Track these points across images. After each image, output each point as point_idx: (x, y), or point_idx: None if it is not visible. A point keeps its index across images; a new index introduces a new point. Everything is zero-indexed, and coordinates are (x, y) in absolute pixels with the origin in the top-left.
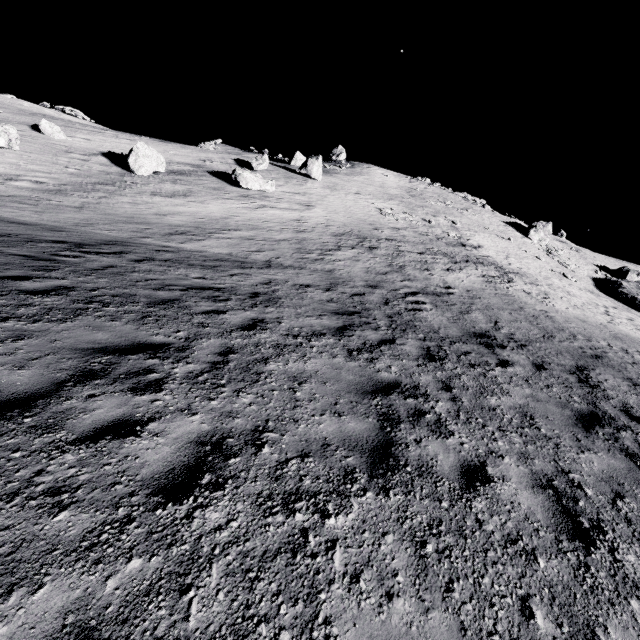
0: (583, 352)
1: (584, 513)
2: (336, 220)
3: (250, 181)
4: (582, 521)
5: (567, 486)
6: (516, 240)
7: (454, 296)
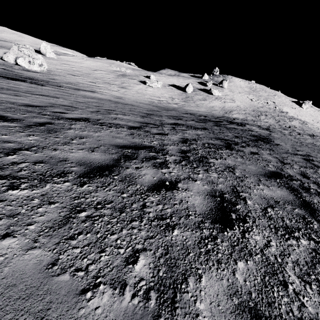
0: None
1: None
2: (245, 105)
3: (216, 93)
4: None
5: None
6: (297, 108)
7: (298, 128)
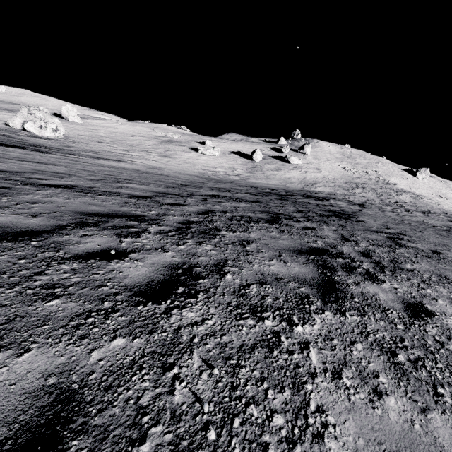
0: None
1: None
2: (335, 176)
3: (294, 160)
4: None
5: None
6: (410, 179)
7: (408, 203)
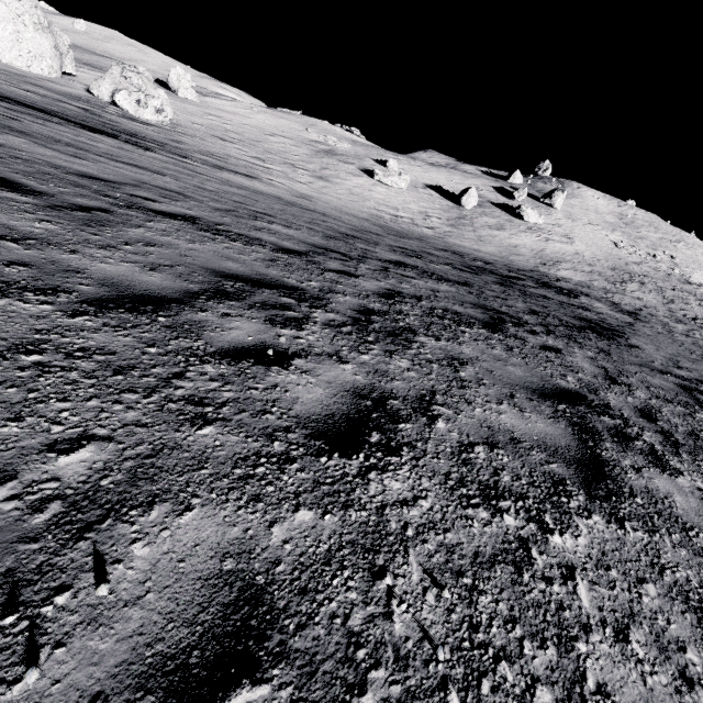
0: None
1: None
2: (597, 254)
3: (531, 216)
4: None
5: None
6: None
7: None
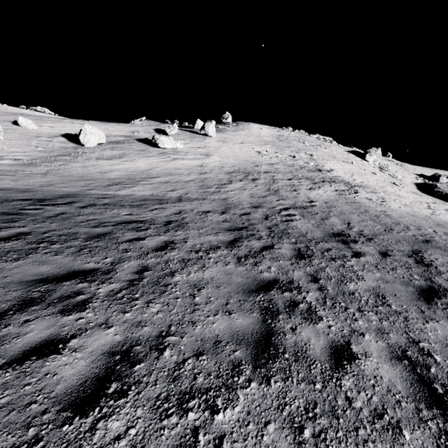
0: (416, 239)
1: (436, 379)
2: (228, 163)
3: (165, 142)
4: (436, 387)
5: (419, 355)
6: (357, 163)
7: (316, 207)
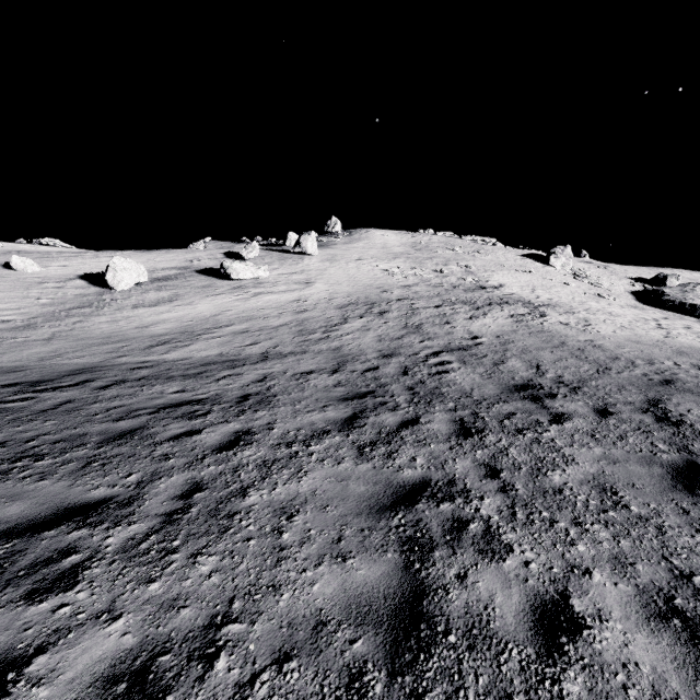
0: (649, 380)
1: None
2: (340, 291)
3: (241, 271)
4: None
5: (697, 603)
6: (538, 271)
7: (483, 346)
